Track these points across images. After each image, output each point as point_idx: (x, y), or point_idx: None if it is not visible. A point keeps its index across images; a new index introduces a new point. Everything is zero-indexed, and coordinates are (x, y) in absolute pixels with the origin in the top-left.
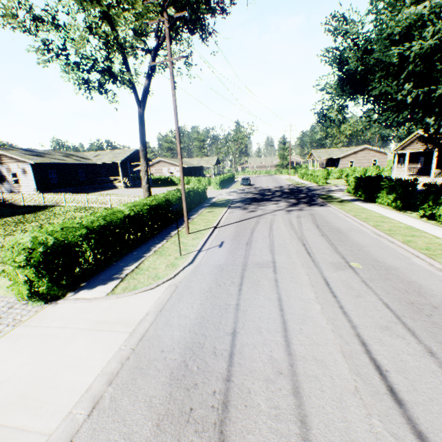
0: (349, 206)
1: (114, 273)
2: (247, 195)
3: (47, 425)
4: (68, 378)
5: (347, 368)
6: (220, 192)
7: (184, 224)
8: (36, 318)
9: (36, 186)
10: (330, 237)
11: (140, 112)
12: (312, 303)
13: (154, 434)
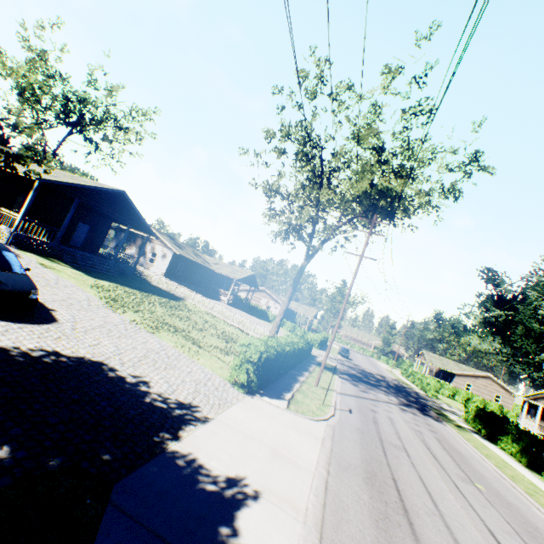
0: (468, 434)
1: (279, 393)
2: (350, 369)
3: (308, 467)
4: (301, 449)
5: (479, 534)
6: (319, 352)
7: (305, 373)
8: (247, 401)
9: (166, 271)
10: (452, 453)
11: (304, 264)
12: (446, 491)
13: (370, 500)
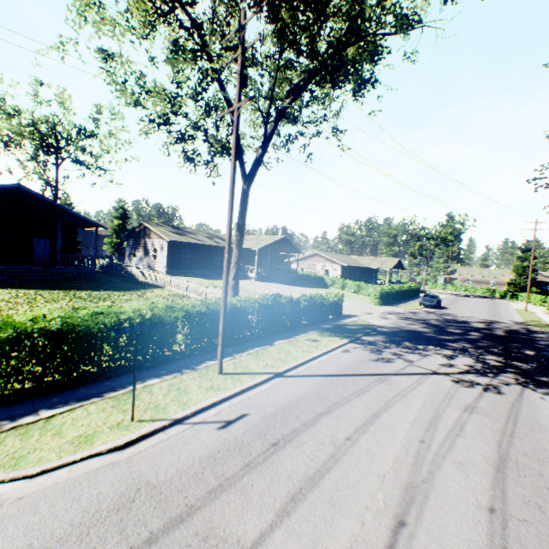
0: None
1: (13, 415)
2: (412, 323)
3: None
4: None
5: None
6: (375, 309)
7: (246, 351)
8: None
9: (167, 263)
10: (515, 534)
11: (244, 187)
12: None
13: None
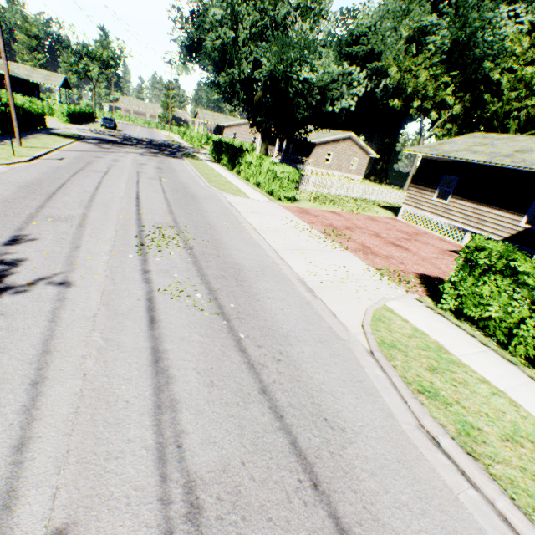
0: (199, 162)
1: None
2: (107, 137)
3: None
4: None
5: (124, 195)
6: (69, 126)
7: (14, 140)
8: None
9: None
10: (163, 171)
11: None
12: (122, 184)
13: (13, 194)
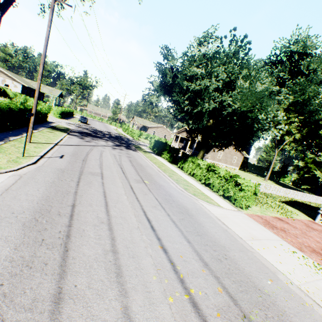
0: (149, 155)
1: None
2: (84, 129)
3: None
4: None
5: (136, 220)
6: (60, 120)
7: (24, 134)
8: None
9: None
10: (136, 167)
11: None
12: (123, 195)
13: (13, 253)
